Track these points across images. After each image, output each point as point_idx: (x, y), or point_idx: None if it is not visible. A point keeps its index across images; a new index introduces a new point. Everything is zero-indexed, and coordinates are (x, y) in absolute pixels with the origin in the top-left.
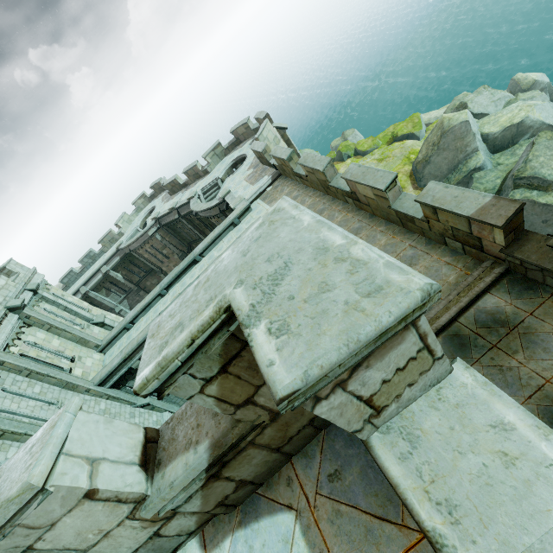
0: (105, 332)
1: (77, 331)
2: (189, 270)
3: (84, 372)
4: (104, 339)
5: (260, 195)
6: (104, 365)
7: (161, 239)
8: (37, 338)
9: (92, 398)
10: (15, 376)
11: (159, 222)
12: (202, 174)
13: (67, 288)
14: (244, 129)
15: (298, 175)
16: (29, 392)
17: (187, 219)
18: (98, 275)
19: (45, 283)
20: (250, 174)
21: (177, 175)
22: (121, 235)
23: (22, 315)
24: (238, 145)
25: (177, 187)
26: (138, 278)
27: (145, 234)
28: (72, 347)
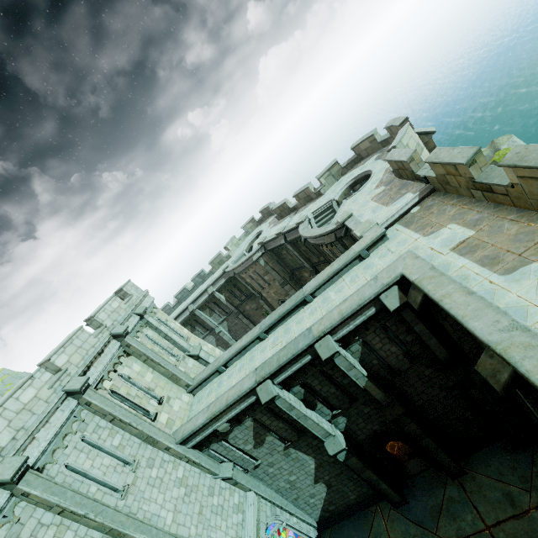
0: (199, 366)
1: (171, 365)
2: (295, 312)
3: (169, 419)
4: (196, 378)
5: (399, 219)
6: (190, 411)
7: (264, 265)
8: (132, 370)
9: (171, 459)
10: (99, 420)
11: (264, 247)
12: (314, 196)
13: (180, 303)
14: (369, 143)
15: (482, 187)
16: (108, 444)
17: (293, 244)
18: (204, 295)
19: (153, 307)
20: (380, 193)
21: (287, 199)
22: (228, 257)
23: (124, 343)
24: (359, 163)
25: (285, 212)
26: (239, 301)
27: (250, 259)
28: (163, 384)
